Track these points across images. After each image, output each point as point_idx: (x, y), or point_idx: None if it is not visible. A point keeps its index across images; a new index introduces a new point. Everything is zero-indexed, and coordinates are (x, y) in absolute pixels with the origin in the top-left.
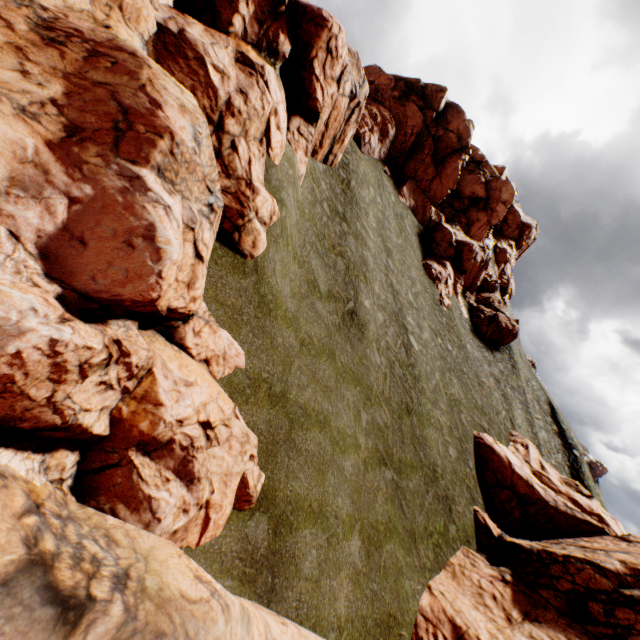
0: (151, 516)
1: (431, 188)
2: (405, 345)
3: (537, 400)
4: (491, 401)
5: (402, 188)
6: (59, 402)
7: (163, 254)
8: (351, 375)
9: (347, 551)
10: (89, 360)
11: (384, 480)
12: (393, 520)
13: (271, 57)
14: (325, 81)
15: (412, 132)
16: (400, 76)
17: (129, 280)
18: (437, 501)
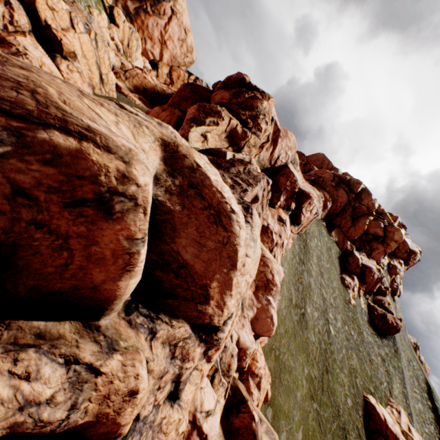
0: (251, 398)
1: (348, 231)
2: (327, 331)
3: (416, 378)
4: (377, 373)
5: (331, 232)
6: (247, 361)
7: (274, 324)
8: (301, 347)
9: (296, 438)
10: (256, 352)
11: (312, 408)
12: (315, 431)
13: (287, 210)
14: (305, 212)
15: (340, 205)
16: (336, 173)
17: (266, 331)
18: (338, 429)
